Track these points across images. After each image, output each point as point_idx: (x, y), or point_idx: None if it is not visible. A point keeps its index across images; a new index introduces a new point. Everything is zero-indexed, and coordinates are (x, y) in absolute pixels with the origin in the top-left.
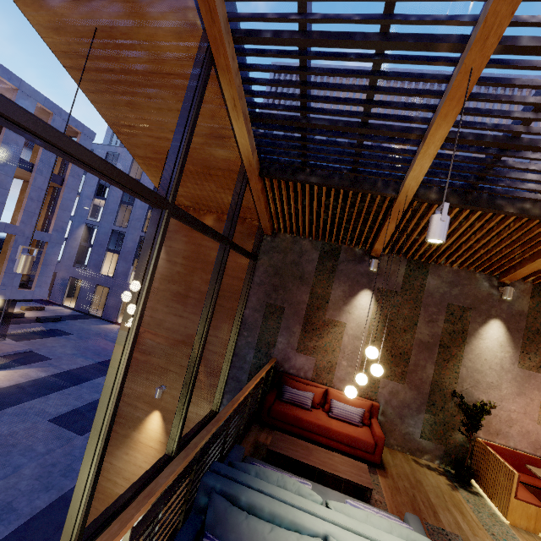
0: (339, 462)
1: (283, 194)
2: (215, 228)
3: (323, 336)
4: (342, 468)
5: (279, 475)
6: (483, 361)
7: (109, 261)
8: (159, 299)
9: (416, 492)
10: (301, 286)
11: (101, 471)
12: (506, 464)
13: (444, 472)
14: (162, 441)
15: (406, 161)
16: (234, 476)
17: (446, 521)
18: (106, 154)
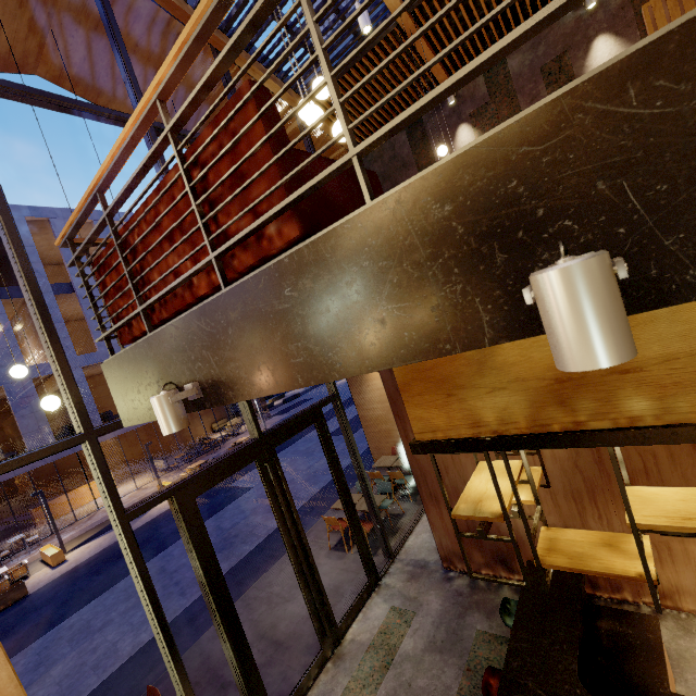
0: None
1: None
2: None
3: None
4: None
5: None
6: None
7: None
8: None
9: None
10: (408, 172)
11: (361, 407)
12: None
13: None
14: None
15: None
16: None
17: None
18: None
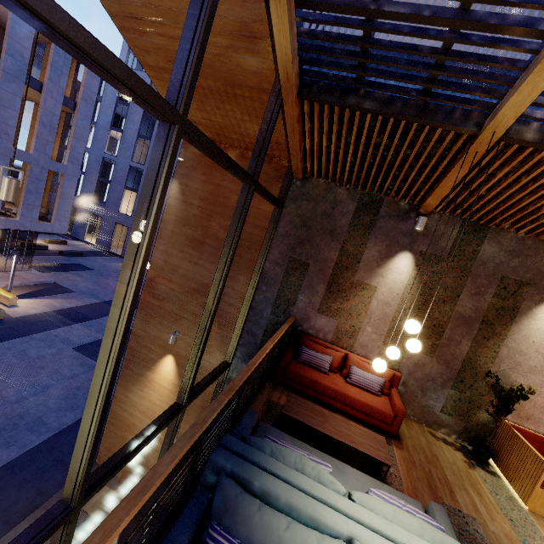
0: (356, 433)
1: (324, 125)
2: None
3: (349, 299)
4: (359, 440)
5: (297, 455)
6: (531, 343)
7: (127, 200)
8: (173, 243)
9: (432, 467)
10: (330, 242)
11: (118, 402)
12: (537, 453)
13: (460, 448)
14: (175, 383)
15: (508, 79)
16: (247, 454)
17: (463, 501)
18: None
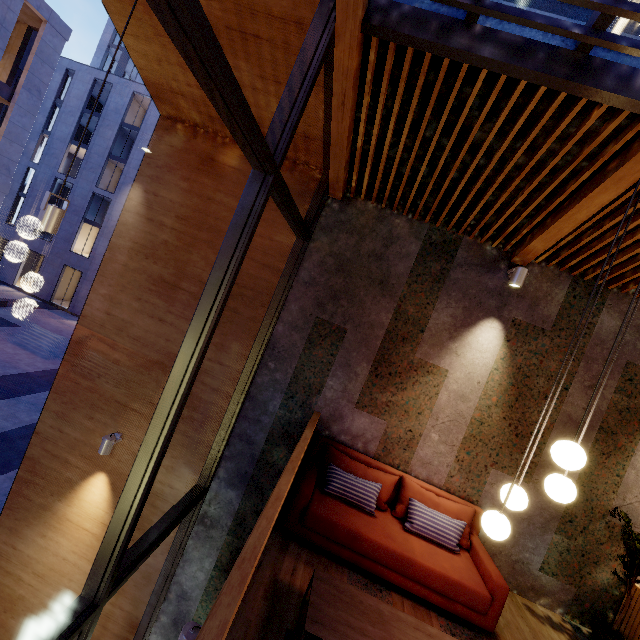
0: None
1: (397, 97)
2: (240, 173)
3: (405, 388)
4: None
5: None
6: None
7: (86, 236)
8: (125, 285)
9: None
10: (380, 298)
11: None
12: None
13: (575, 634)
14: (106, 523)
15: None
16: None
17: None
18: (94, 81)
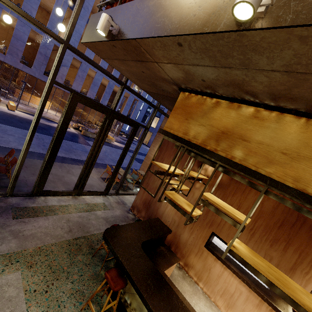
0: None
1: None
2: None
3: None
4: None
5: None
6: None
7: (154, 122)
8: None
9: None
10: None
11: (150, 151)
12: None
13: None
14: None
15: None
16: None
17: None
18: None
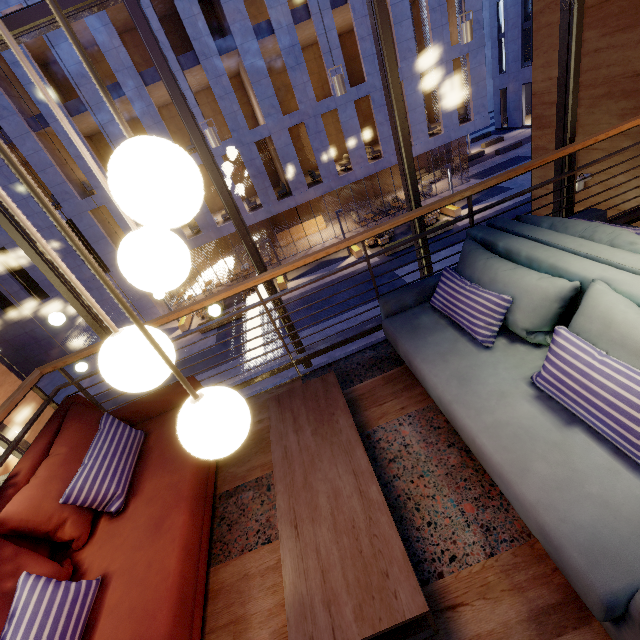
0: None
1: None
2: None
3: None
4: None
5: (591, 225)
6: None
7: None
8: (555, 43)
9: None
10: None
11: None
12: None
13: None
14: None
15: None
16: (508, 227)
17: None
18: None
